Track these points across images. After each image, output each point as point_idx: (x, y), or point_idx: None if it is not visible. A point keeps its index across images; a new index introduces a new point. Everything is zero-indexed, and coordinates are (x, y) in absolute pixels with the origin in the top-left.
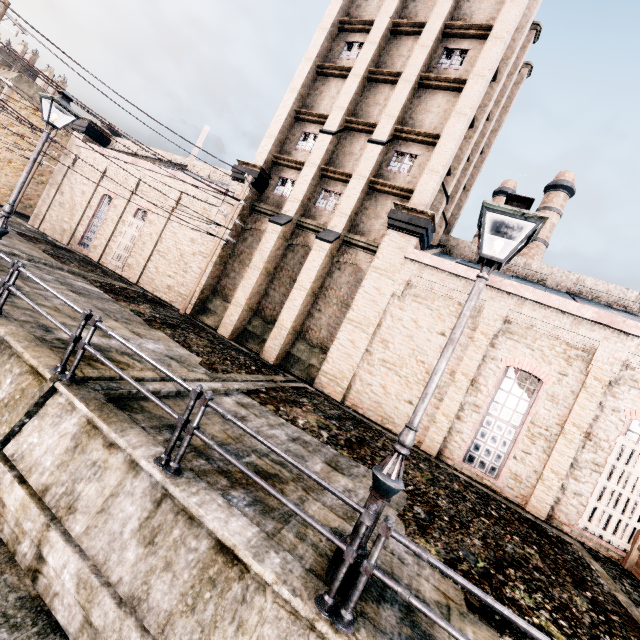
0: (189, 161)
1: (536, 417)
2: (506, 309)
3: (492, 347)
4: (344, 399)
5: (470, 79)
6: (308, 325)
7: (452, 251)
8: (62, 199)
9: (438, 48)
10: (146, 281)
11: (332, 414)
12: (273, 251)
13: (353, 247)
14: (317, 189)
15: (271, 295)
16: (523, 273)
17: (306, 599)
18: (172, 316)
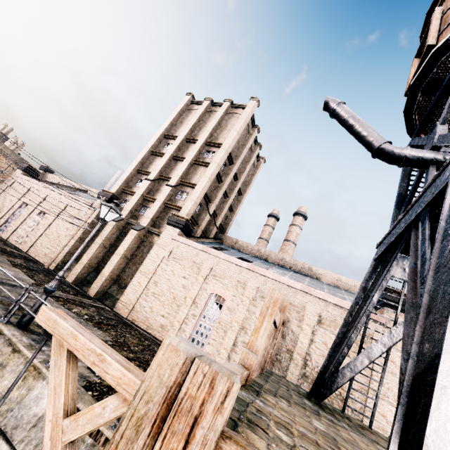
0: (89, 188)
1: (221, 319)
2: (213, 264)
3: (205, 283)
4: (129, 316)
5: (211, 163)
6: (121, 276)
7: (224, 242)
8: None
9: (204, 149)
10: (33, 251)
11: (107, 316)
12: (109, 235)
13: (152, 234)
14: (141, 205)
15: (105, 259)
16: (257, 254)
17: None
18: (36, 267)
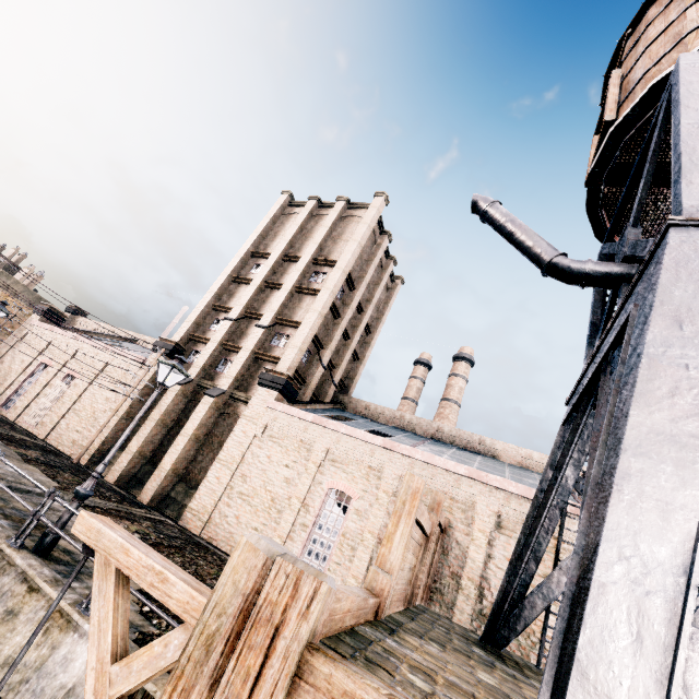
0: (141, 336)
1: (346, 529)
2: (330, 442)
3: (320, 473)
4: (203, 533)
5: (322, 290)
6: (191, 469)
7: (347, 407)
8: (0, 367)
9: (310, 271)
10: (54, 437)
11: (169, 534)
12: (171, 405)
13: (237, 401)
14: (219, 358)
15: (165, 444)
16: (400, 424)
17: (3, 539)
18: (60, 461)
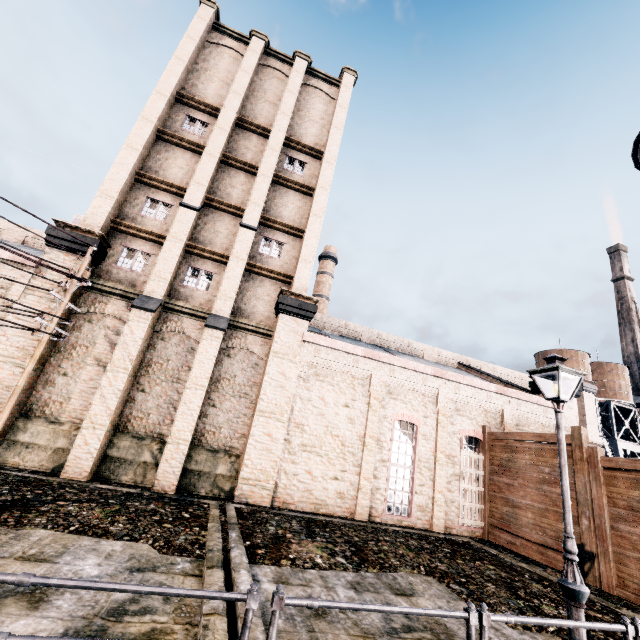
0: None
1: (420, 455)
2: (385, 375)
3: (383, 408)
4: (273, 501)
5: (318, 189)
6: (202, 427)
7: None
8: None
9: (281, 153)
10: None
11: (301, 529)
12: (142, 344)
13: (241, 331)
14: (182, 266)
15: (139, 399)
16: (346, 332)
17: None
18: None
